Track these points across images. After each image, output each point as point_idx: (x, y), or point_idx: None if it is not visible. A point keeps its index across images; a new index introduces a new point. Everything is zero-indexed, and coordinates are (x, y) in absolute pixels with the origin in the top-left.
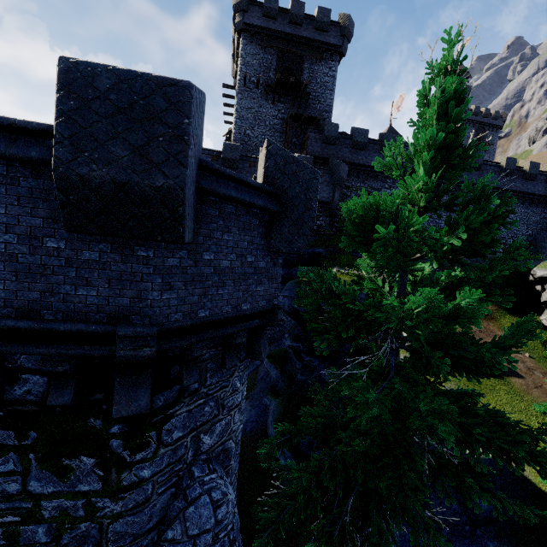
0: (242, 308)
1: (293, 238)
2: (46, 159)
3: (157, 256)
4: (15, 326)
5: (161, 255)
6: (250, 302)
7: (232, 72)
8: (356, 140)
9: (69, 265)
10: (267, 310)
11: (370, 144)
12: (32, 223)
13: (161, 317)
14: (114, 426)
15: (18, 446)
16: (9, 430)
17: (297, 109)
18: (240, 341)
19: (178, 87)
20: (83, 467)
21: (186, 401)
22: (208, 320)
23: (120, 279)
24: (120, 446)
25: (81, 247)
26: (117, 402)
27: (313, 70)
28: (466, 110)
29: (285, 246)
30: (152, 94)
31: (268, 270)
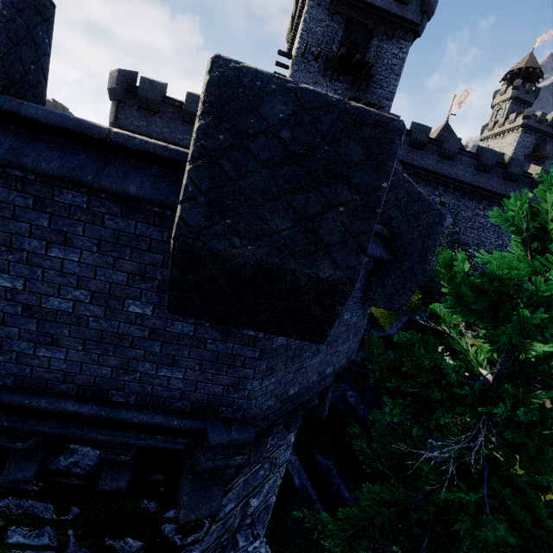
0: (325, 373)
1: (396, 292)
2: (149, 198)
3: (268, 338)
4: (77, 411)
5: (272, 336)
6: (334, 364)
7: (287, 36)
8: (416, 138)
9: (153, 337)
10: (344, 368)
11: (429, 143)
12: (112, 278)
13: (255, 408)
14: (170, 511)
15: (56, 520)
16: (48, 502)
17: (356, 92)
18: (312, 404)
19: (385, 129)
20: (127, 549)
21: (245, 470)
22: (295, 397)
23: (215, 362)
24: (172, 530)
25: (173, 316)
26: (186, 505)
27: (381, 48)
28: (530, 116)
29: (385, 301)
30: (345, 136)
31: (357, 324)
